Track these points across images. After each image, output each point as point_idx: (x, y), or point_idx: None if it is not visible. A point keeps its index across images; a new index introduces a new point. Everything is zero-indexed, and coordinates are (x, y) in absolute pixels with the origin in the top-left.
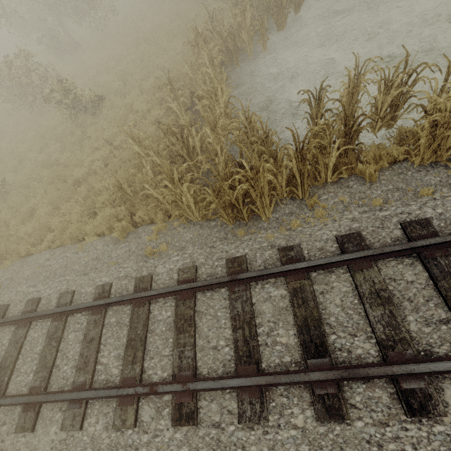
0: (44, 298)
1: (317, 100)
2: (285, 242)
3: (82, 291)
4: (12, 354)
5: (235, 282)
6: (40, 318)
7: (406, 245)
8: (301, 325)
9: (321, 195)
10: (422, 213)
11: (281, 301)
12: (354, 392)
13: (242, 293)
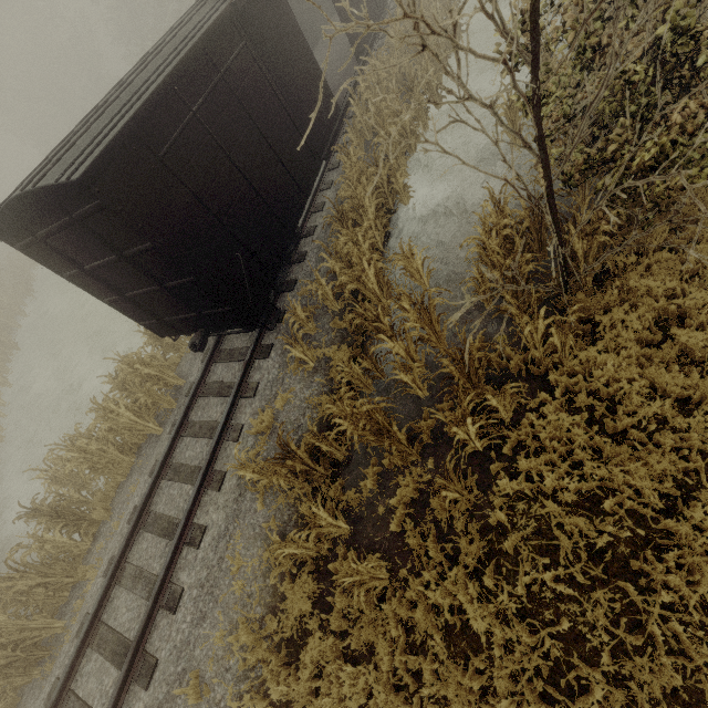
0: None
1: (35, 511)
2: (79, 626)
3: None
4: None
5: (58, 707)
6: None
7: (126, 537)
8: (112, 657)
9: (89, 560)
10: (134, 504)
11: (97, 664)
12: (154, 643)
13: (68, 705)
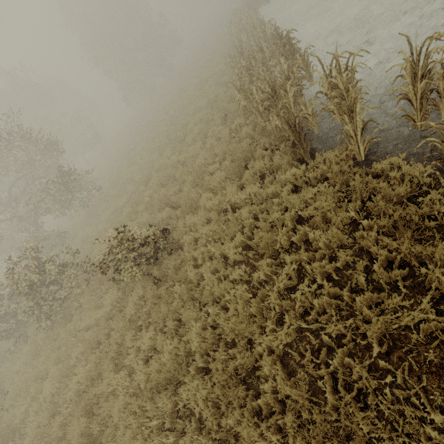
0: None
1: None
2: None
3: None
4: None
5: None
6: None
7: None
8: None
9: None
10: None
11: None
12: None
13: None
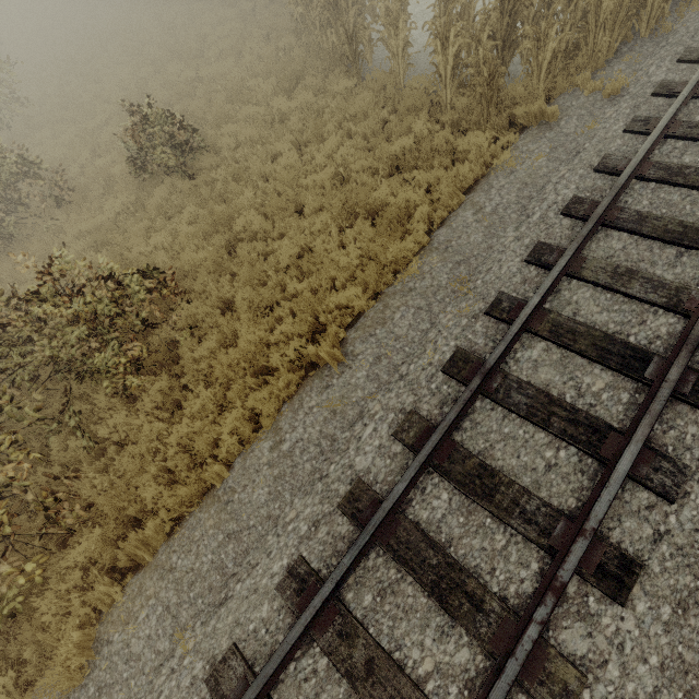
0: (577, 195)
1: None
2: None
3: (614, 149)
4: (664, 224)
5: None
6: (624, 188)
7: None
8: None
9: None
10: None
11: None
12: None
13: None
